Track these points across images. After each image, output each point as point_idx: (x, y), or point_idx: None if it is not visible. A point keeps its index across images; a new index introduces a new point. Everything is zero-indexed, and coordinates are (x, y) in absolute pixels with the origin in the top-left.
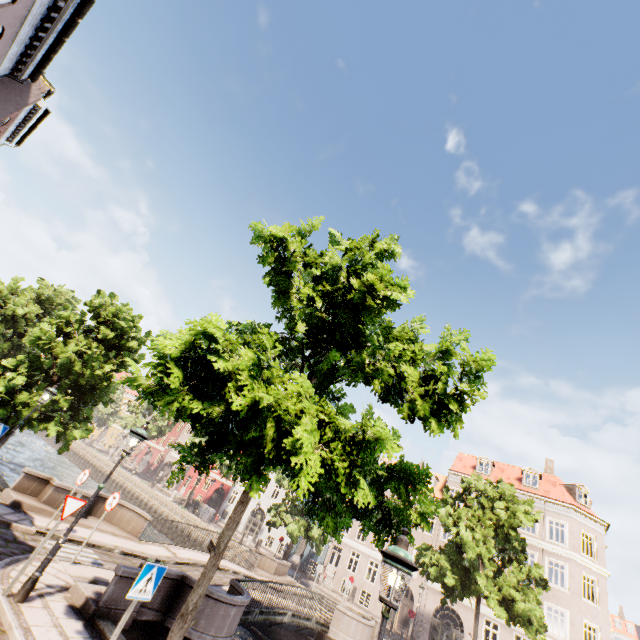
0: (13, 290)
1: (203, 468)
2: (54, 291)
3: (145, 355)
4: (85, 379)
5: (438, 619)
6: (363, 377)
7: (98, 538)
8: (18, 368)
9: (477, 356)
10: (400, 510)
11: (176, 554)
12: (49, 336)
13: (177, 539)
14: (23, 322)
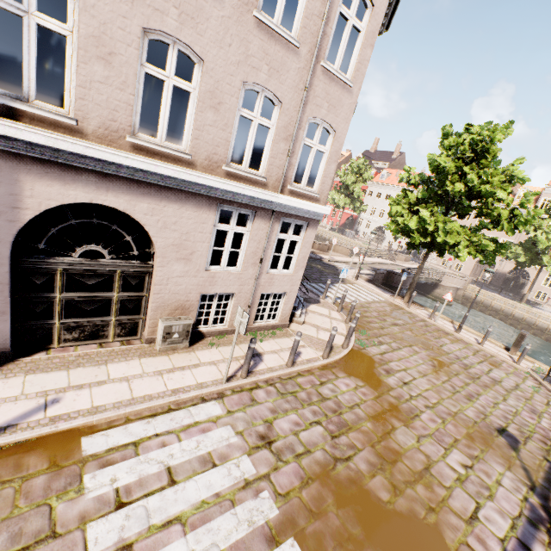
0: None
1: (414, 248)
2: None
3: None
4: None
5: (511, 274)
6: (481, 216)
7: (340, 259)
8: None
9: (535, 210)
10: (491, 254)
11: (365, 260)
12: None
13: None
14: None
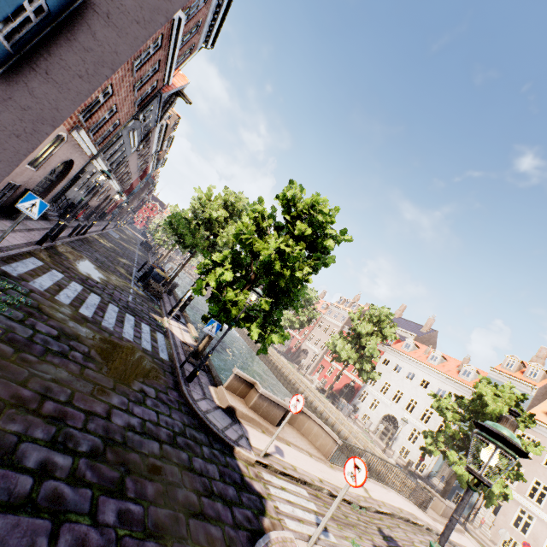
0: (208, 197)
1: None
2: (235, 198)
3: (335, 258)
4: (283, 281)
5: None
6: None
7: (302, 465)
8: (223, 263)
9: None
10: None
11: (368, 492)
12: (249, 230)
13: None
14: (216, 224)
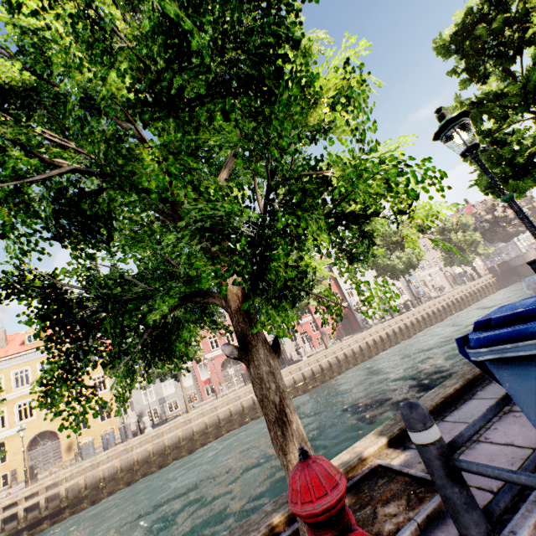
0: None
1: None
2: None
3: None
4: None
5: None
6: None
7: None
8: None
9: None
10: None
11: None
12: None
13: (453, 312)
14: None
